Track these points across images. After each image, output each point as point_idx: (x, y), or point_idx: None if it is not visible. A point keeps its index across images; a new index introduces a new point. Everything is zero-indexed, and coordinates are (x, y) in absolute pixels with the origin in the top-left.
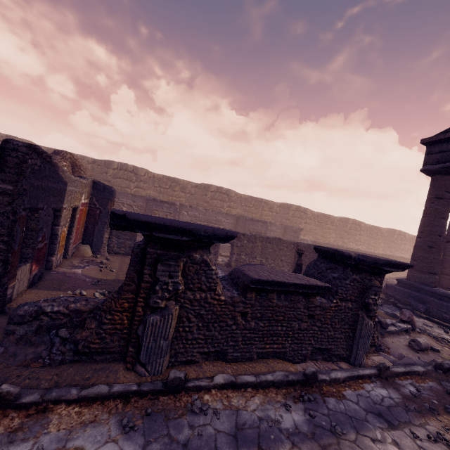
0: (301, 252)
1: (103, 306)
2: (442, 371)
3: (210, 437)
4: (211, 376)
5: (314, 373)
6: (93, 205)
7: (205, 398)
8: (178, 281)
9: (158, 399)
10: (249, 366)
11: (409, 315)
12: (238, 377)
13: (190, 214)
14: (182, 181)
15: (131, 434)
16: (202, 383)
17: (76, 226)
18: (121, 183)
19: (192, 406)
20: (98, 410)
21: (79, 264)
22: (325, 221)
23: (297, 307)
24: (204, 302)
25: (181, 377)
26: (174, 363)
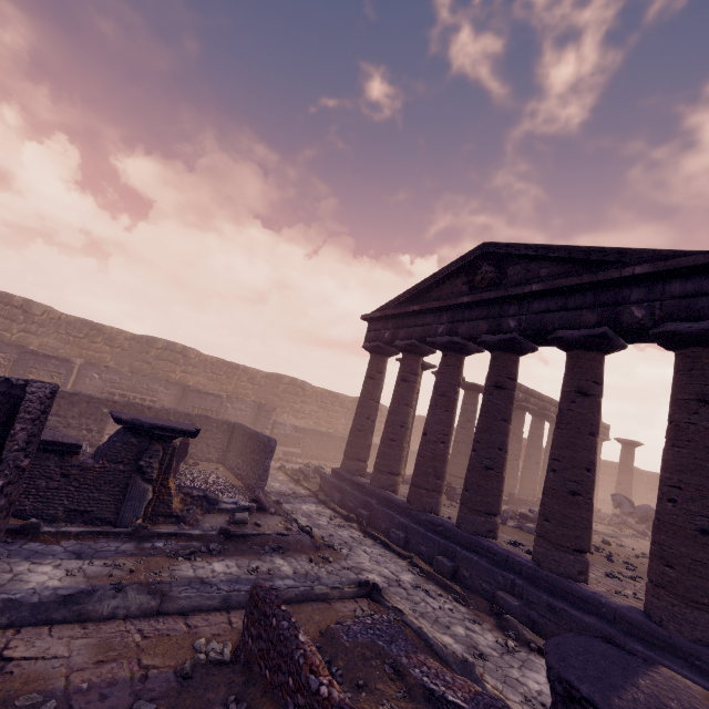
0: None
1: None
2: (229, 537)
3: None
4: None
5: (34, 523)
6: None
7: None
8: None
9: None
10: None
11: (258, 493)
12: None
13: (105, 378)
14: (109, 330)
15: None
16: None
17: None
18: None
19: None
20: None
21: None
22: (333, 402)
23: (46, 465)
24: None
25: None
26: None
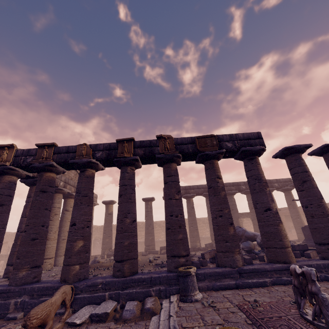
0: None
1: None
2: None
3: None
4: None
5: None
6: None
7: None
8: None
9: None
10: None
11: None
12: None
13: None
14: None
15: None
16: None
17: None
18: None
19: None
20: None
21: None
22: (154, 226)
23: None
24: None
25: None
26: None
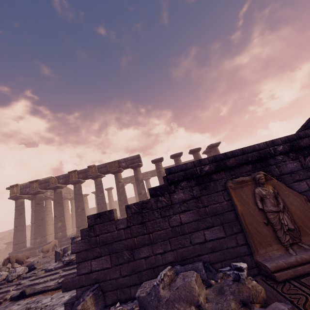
0: None
1: None
2: None
3: None
4: None
5: None
6: None
7: None
8: None
9: None
10: None
11: None
12: None
13: None
14: None
15: None
16: None
17: None
18: None
19: None
20: None
21: None
22: None
23: None
24: None
25: None
26: None
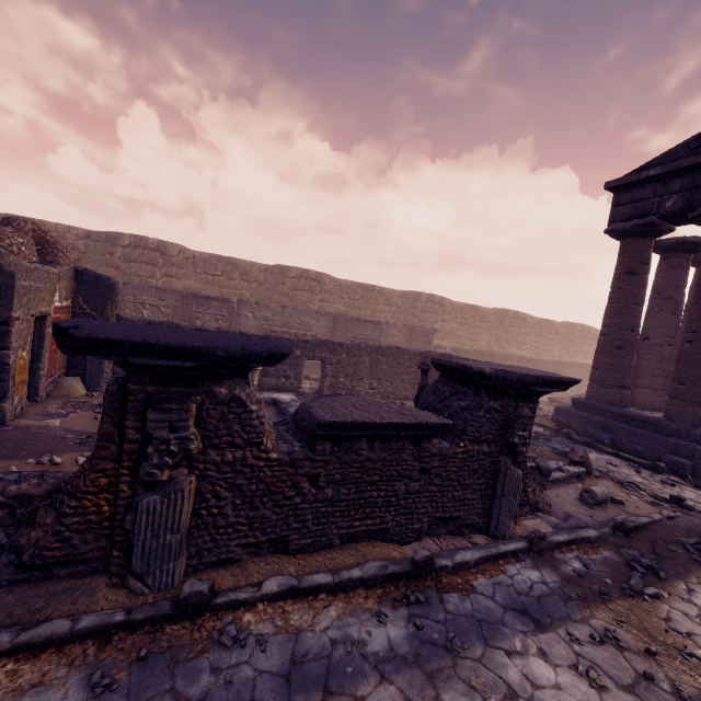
0: (426, 368)
1: (67, 486)
2: (624, 533)
3: (245, 684)
4: (260, 581)
5: (428, 558)
6: (79, 310)
7: (246, 619)
8: (189, 436)
9: (163, 630)
10: (326, 558)
11: (583, 453)
12: (304, 578)
13: (258, 316)
14: (242, 263)
15: (106, 698)
16: (241, 596)
17: (48, 346)
18: (140, 269)
19: (220, 636)
20: (51, 663)
21: (58, 410)
22: (473, 316)
23: (402, 459)
24: (243, 465)
25: (202, 590)
26: (196, 566)
